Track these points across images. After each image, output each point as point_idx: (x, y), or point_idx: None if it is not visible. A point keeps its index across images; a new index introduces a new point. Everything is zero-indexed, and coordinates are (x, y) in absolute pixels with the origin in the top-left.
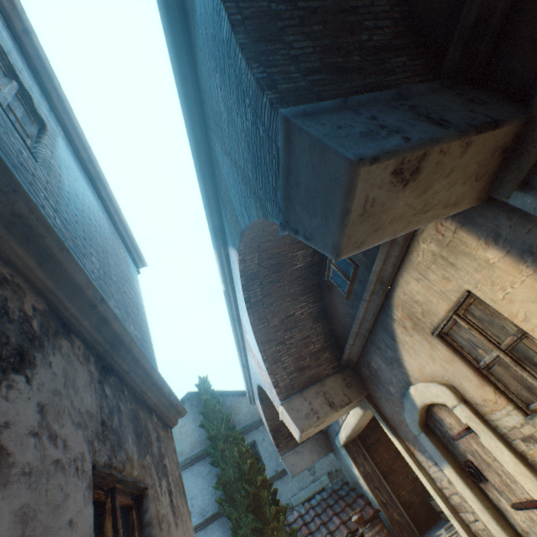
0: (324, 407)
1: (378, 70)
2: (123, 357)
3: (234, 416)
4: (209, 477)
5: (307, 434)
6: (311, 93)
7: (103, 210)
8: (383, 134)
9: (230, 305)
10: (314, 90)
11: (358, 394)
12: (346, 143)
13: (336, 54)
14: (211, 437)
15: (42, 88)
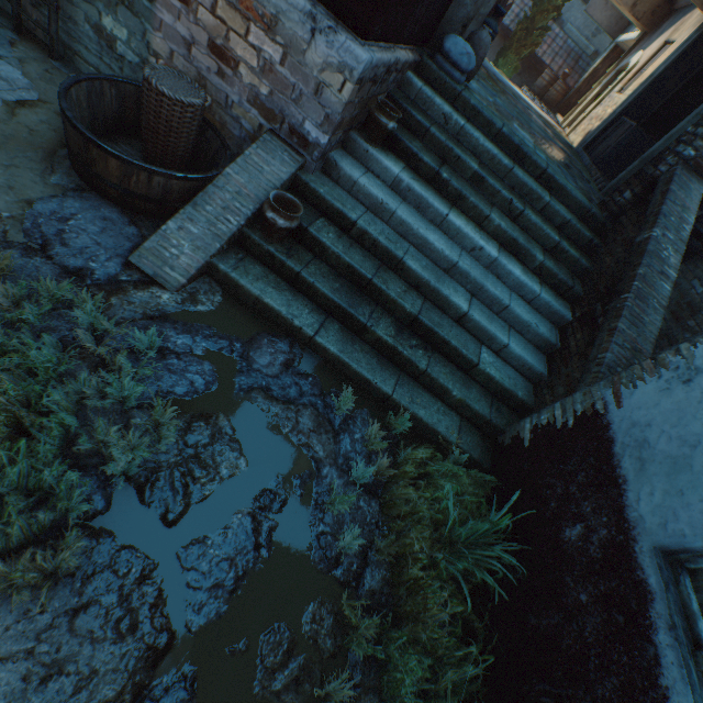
0: (630, 1)
1: None
2: None
3: None
4: None
5: None
6: None
7: None
8: None
9: None
10: None
11: (645, 26)
12: None
13: None
14: None
15: None
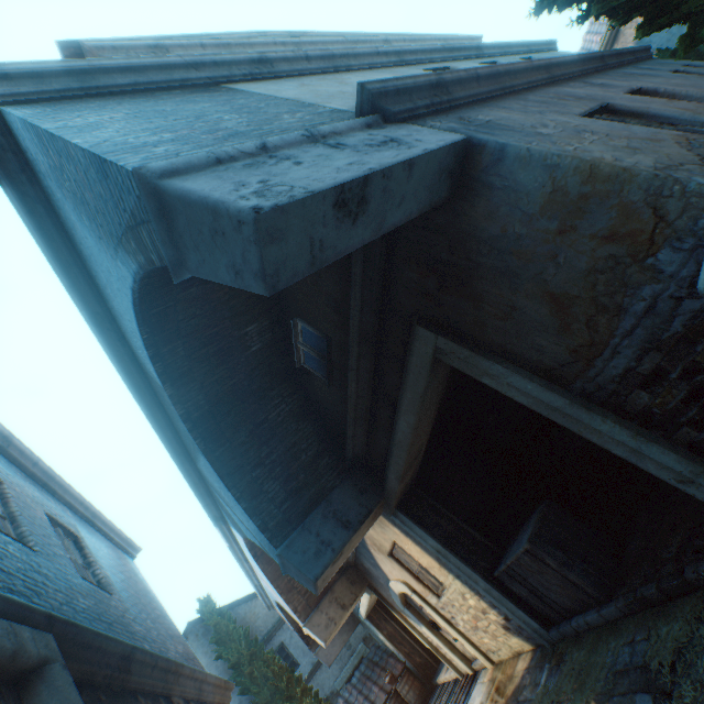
0: (338, 611)
1: (315, 478)
2: (204, 688)
3: (252, 626)
4: None
5: (330, 639)
6: (286, 520)
7: (105, 540)
8: (323, 550)
9: (235, 552)
10: (287, 517)
11: (362, 587)
12: (309, 566)
13: (292, 479)
14: (234, 665)
15: (50, 491)
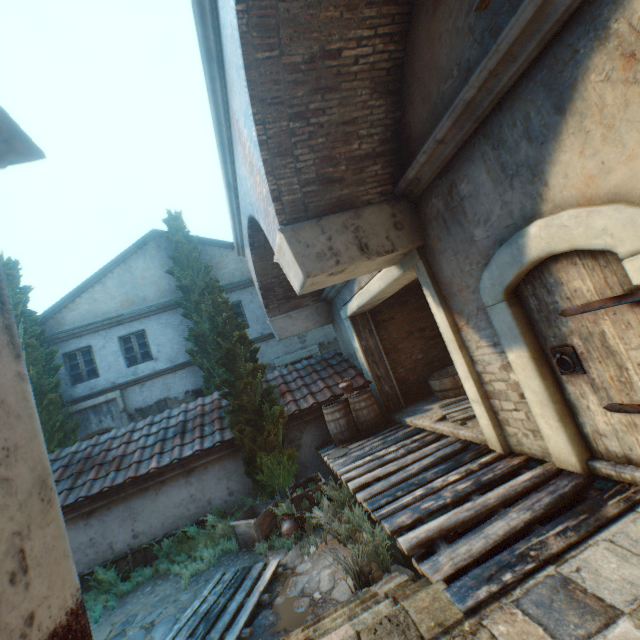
0: (351, 250)
1: None
2: None
3: (217, 271)
4: (180, 328)
5: (314, 285)
6: None
7: None
8: None
9: (199, 0)
10: None
11: (409, 243)
12: None
13: None
14: (183, 287)
15: None
